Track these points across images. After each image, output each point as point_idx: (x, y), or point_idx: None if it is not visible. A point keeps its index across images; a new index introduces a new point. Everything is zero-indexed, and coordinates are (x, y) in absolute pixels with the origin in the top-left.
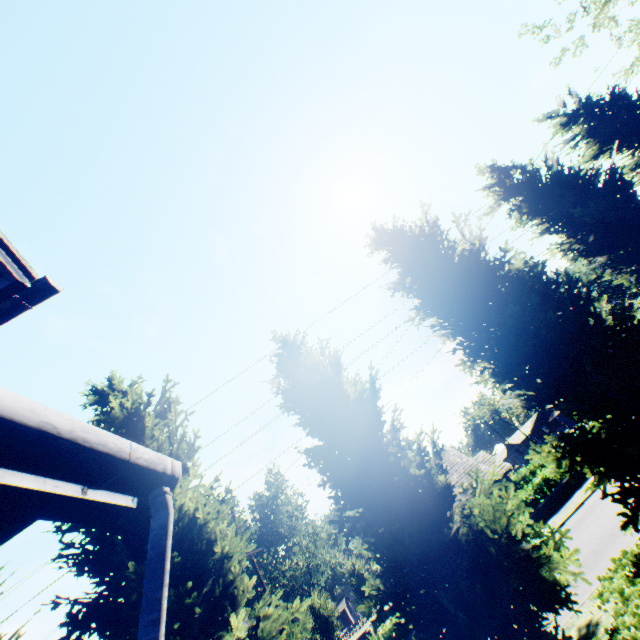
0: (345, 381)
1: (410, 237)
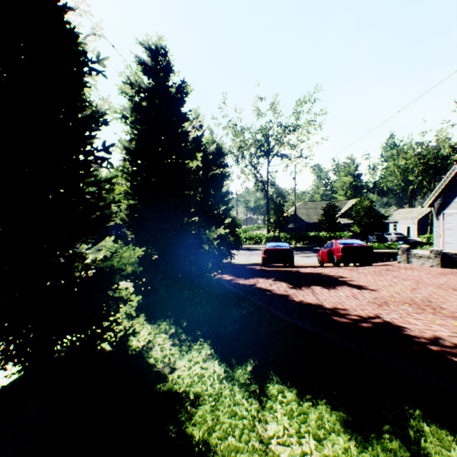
0: (91, 83)
1: (181, 87)
